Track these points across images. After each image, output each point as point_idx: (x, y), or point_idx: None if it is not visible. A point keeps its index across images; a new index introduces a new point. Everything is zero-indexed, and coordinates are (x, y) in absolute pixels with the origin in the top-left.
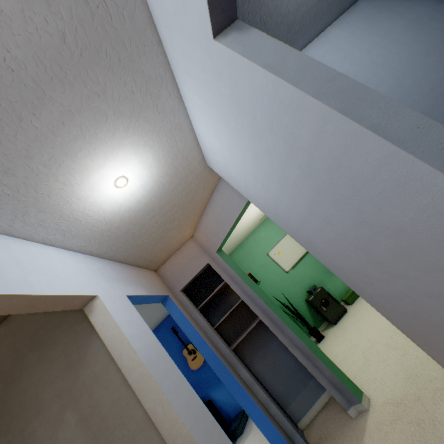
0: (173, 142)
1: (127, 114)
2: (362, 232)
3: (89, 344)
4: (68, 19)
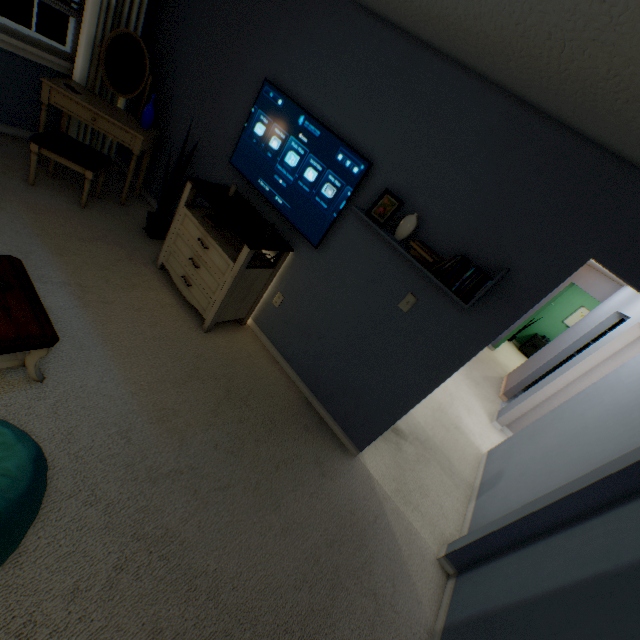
0: None
1: None
2: (562, 342)
3: None
4: None
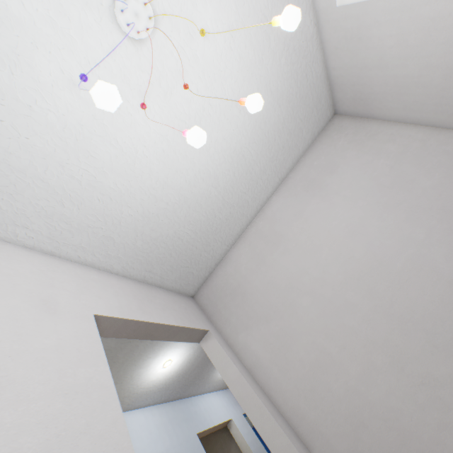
0: None
1: None
2: None
3: (231, 444)
4: None
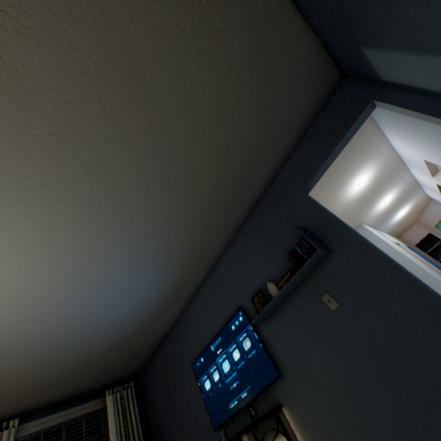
0: (417, 198)
1: (408, 200)
2: None
3: None
4: (405, 195)
